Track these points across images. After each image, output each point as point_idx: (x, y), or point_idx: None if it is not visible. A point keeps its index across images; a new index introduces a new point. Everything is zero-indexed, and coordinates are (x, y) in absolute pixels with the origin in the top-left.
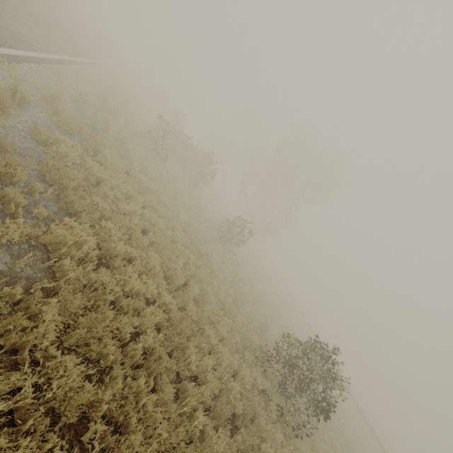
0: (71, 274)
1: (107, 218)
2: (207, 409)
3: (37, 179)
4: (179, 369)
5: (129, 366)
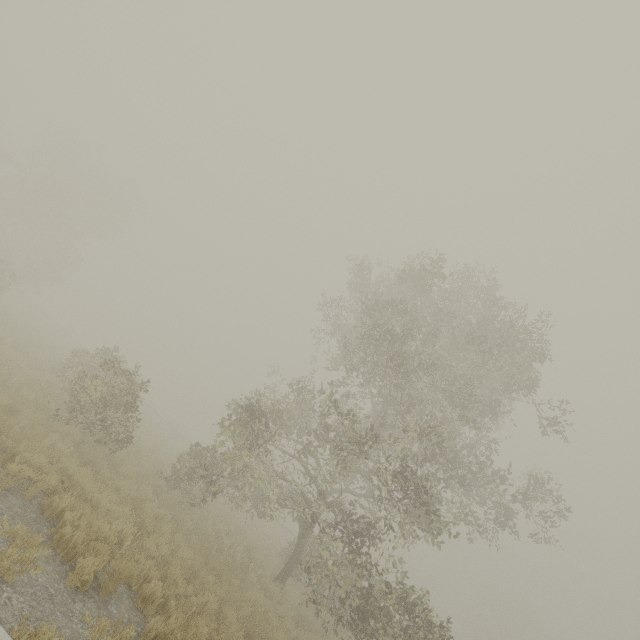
0: None
1: None
2: None
3: None
4: None
5: None
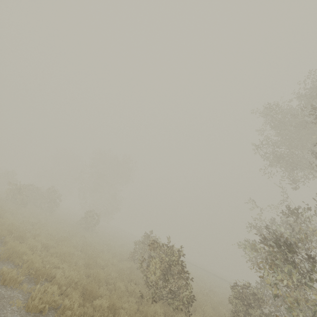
0: (44, 254)
1: (34, 238)
2: None
3: (0, 236)
4: None
5: None
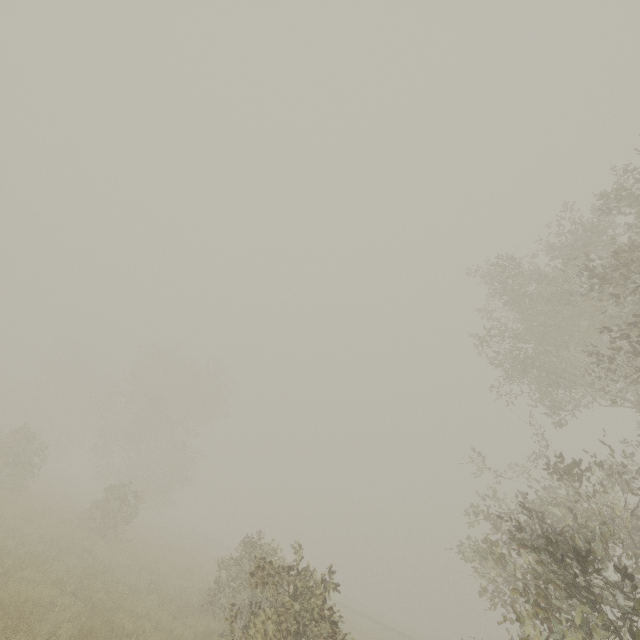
0: None
1: None
2: None
3: None
4: None
5: None
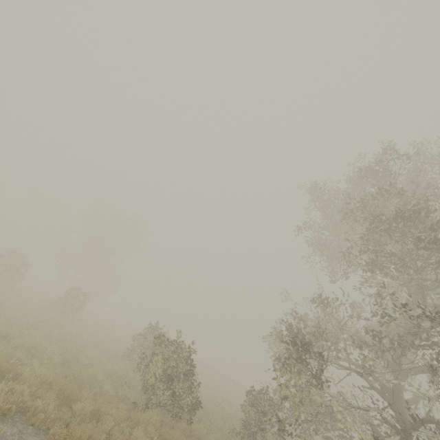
0: (3, 345)
1: None
2: None
3: None
4: None
5: None
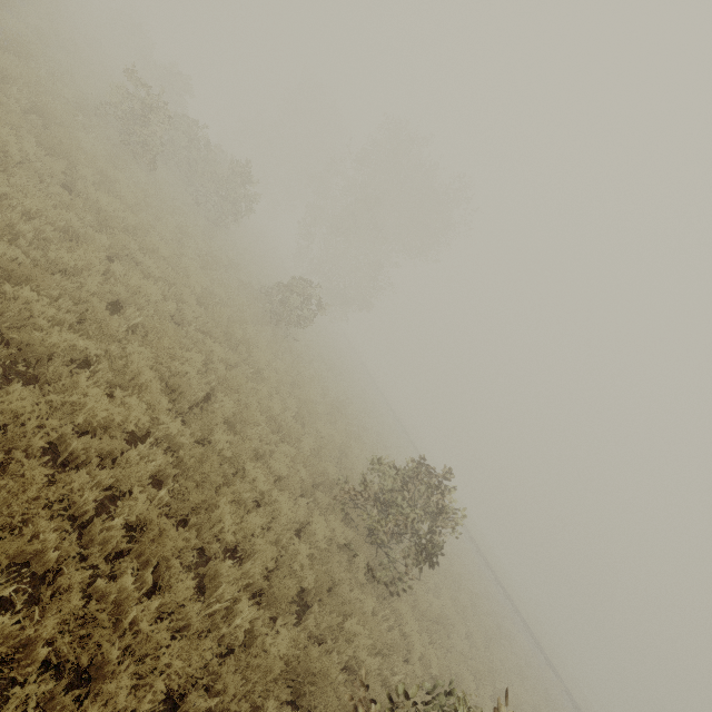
0: None
1: (20, 279)
2: (256, 592)
3: None
4: (203, 541)
5: (100, 559)
